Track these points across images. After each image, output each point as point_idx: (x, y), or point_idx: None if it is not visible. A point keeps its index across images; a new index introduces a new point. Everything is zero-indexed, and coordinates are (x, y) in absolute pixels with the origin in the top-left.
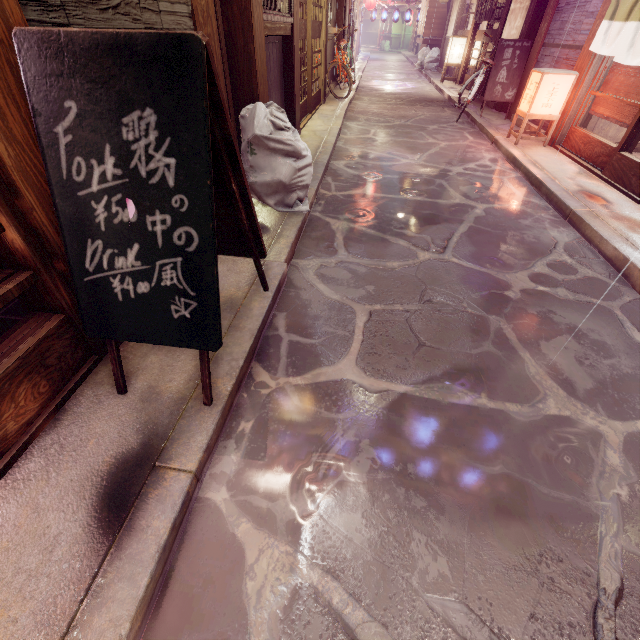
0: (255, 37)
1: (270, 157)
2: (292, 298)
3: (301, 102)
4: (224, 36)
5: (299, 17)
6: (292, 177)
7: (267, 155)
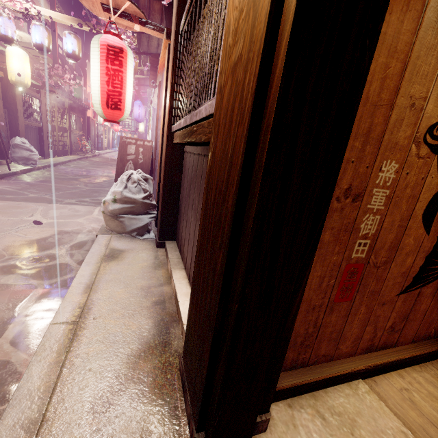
0: (20, 123)
1: (20, 150)
2: (20, 177)
3: (52, 150)
4: (8, 122)
5: (50, 124)
6: (29, 156)
7: (19, 149)
